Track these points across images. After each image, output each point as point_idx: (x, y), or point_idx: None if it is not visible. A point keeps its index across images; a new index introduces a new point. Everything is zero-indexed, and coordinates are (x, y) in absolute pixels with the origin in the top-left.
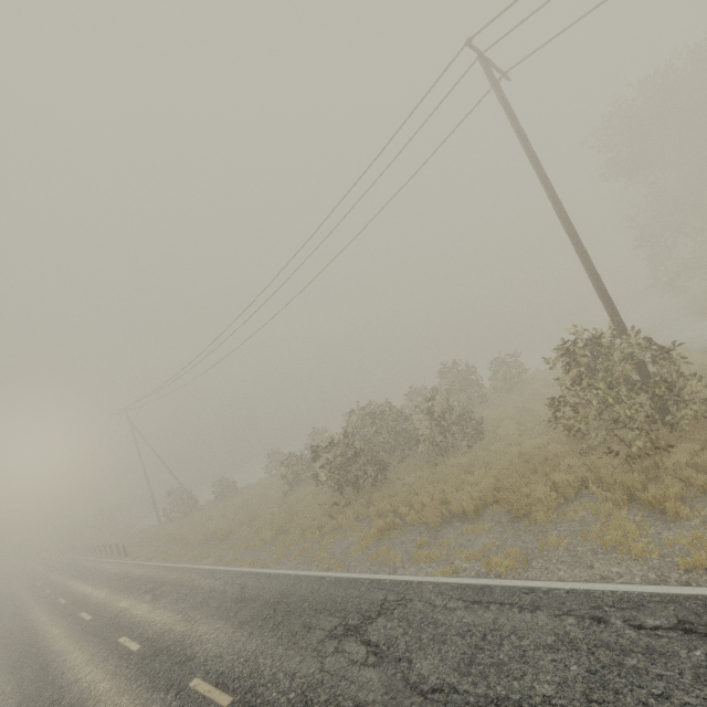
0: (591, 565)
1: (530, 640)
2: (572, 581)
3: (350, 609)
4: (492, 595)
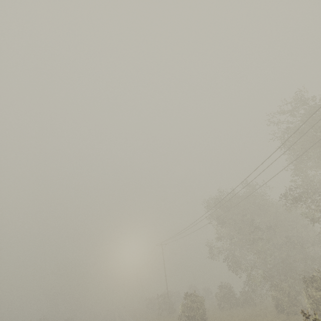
0: None
1: None
2: None
3: None
4: None
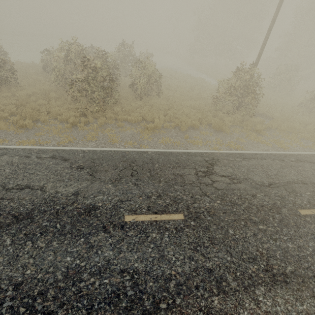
0: (258, 147)
1: (275, 167)
2: (263, 151)
3: (192, 165)
4: (247, 156)
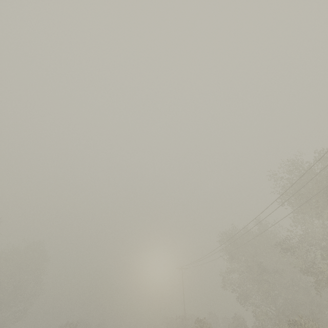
0: None
1: None
2: None
3: None
4: None
